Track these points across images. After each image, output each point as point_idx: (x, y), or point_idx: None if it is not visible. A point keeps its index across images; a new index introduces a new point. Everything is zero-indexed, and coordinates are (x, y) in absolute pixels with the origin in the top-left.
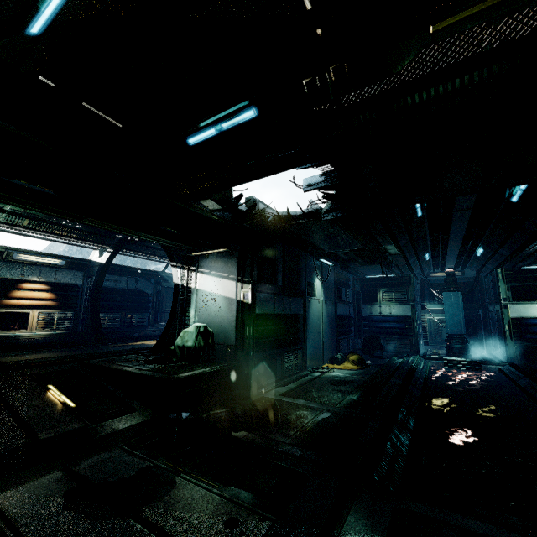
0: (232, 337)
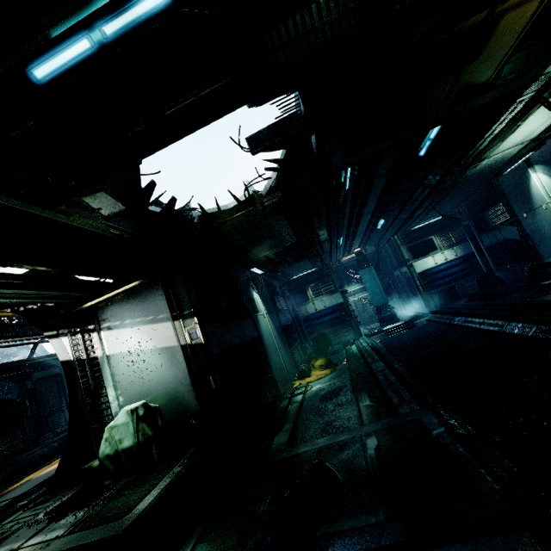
0: (191, 402)
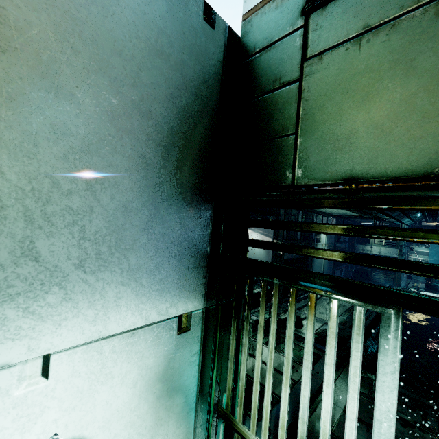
0: None
